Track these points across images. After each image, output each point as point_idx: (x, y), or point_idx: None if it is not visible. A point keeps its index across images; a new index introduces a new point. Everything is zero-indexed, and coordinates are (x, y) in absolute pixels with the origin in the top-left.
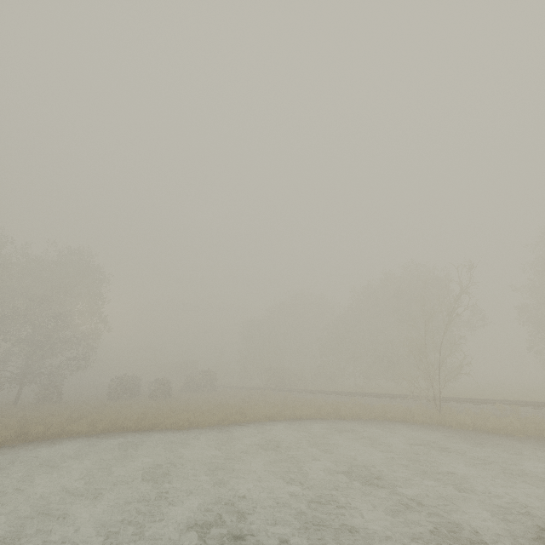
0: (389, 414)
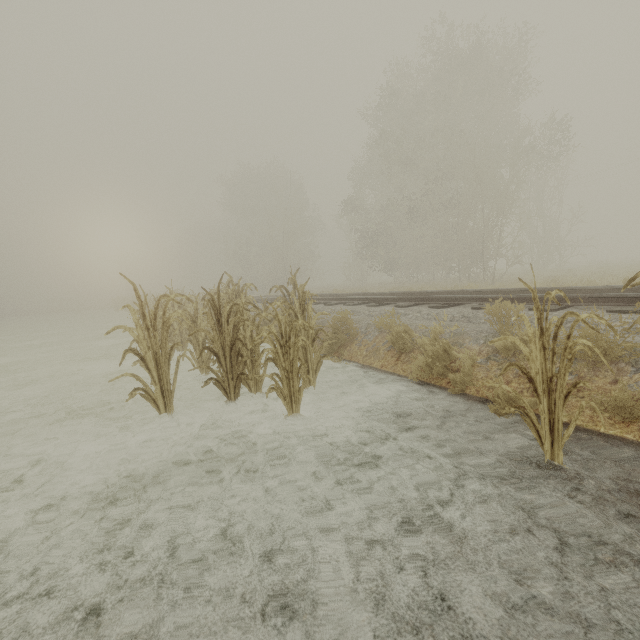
0: None
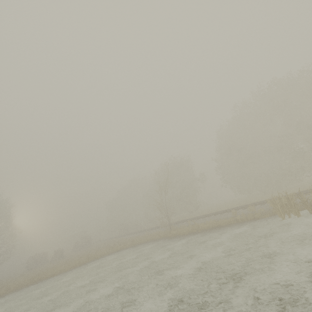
0: (152, 237)
